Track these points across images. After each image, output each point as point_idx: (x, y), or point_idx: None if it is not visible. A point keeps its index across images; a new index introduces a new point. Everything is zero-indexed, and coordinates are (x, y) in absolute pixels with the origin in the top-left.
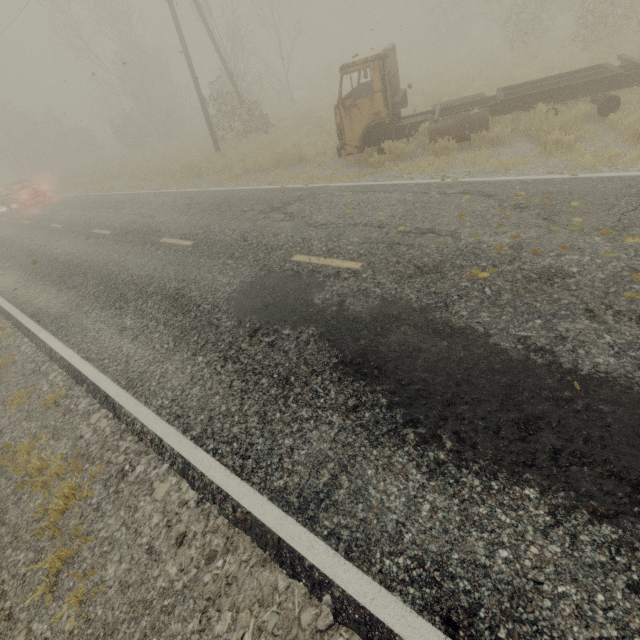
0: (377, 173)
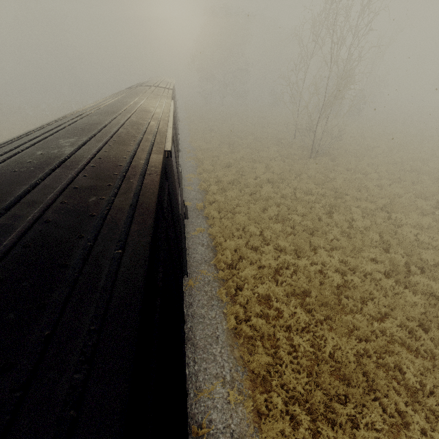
0: None
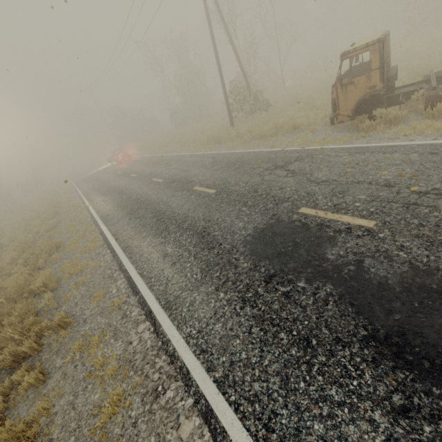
0: (369, 136)
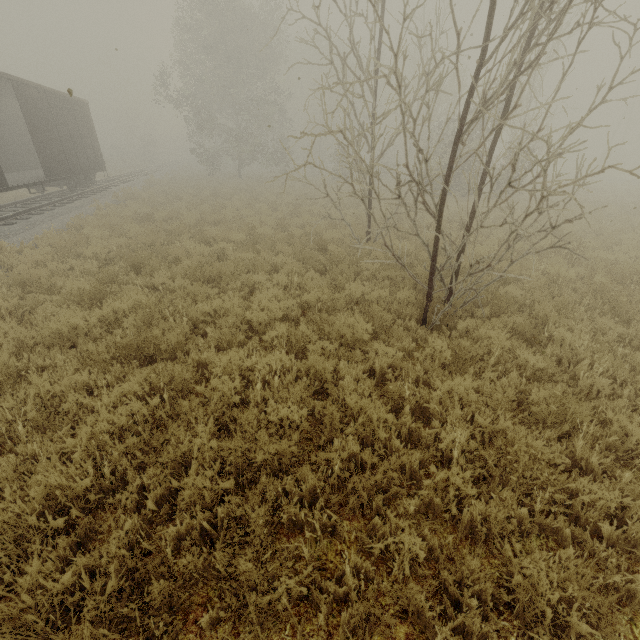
0: None
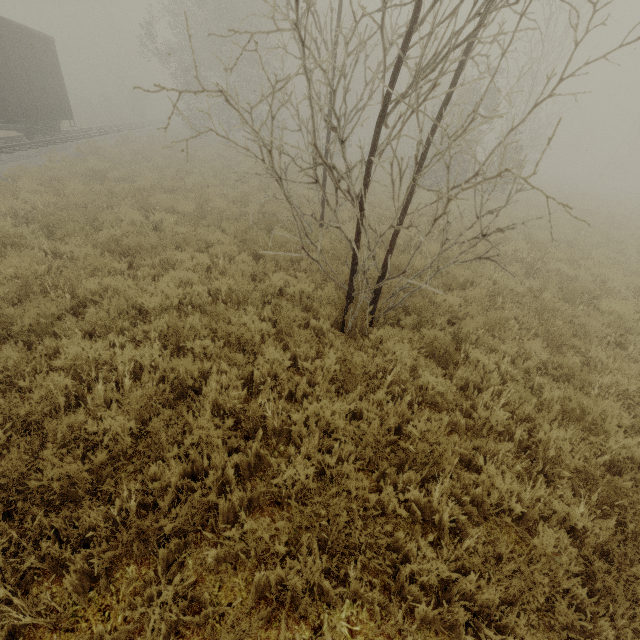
0: None
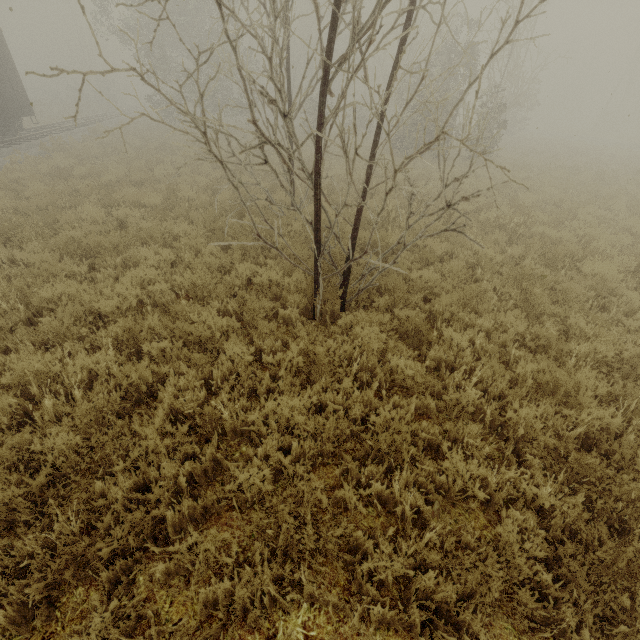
0: None
